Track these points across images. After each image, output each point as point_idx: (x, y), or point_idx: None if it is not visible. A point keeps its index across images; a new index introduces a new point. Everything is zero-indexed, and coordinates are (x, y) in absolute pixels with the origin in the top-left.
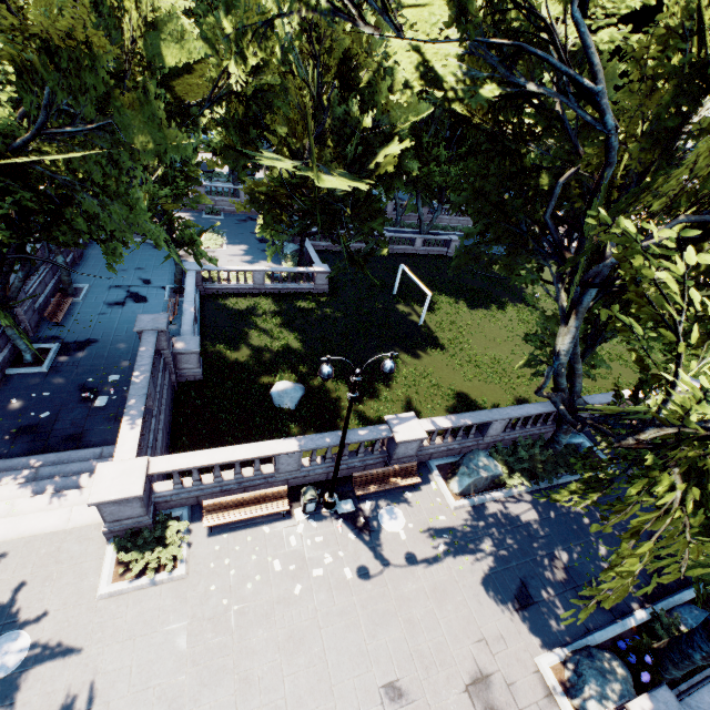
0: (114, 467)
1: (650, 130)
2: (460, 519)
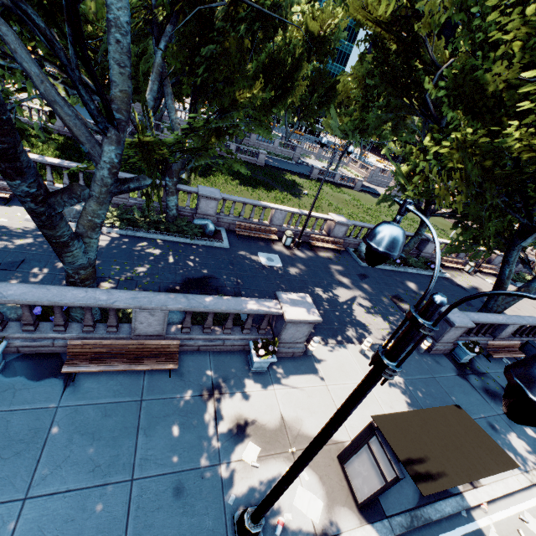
0: None
1: None
2: (22, 225)
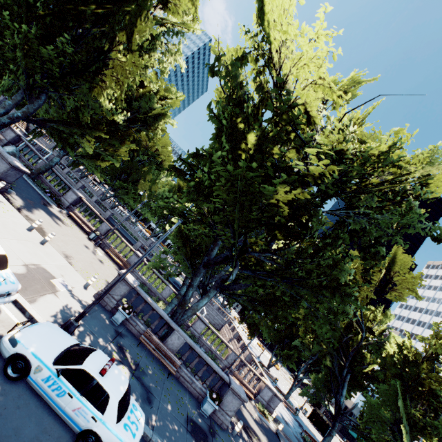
0: None
1: None
2: None
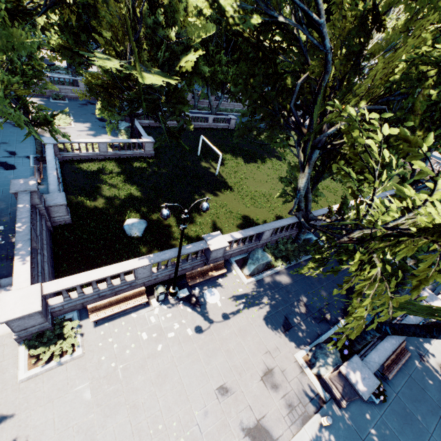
0: (14, 294)
1: (348, 51)
2: (251, 289)
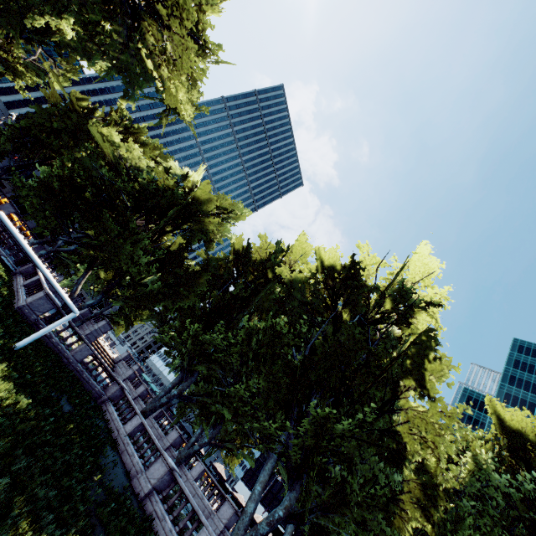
0: None
1: None
2: None
